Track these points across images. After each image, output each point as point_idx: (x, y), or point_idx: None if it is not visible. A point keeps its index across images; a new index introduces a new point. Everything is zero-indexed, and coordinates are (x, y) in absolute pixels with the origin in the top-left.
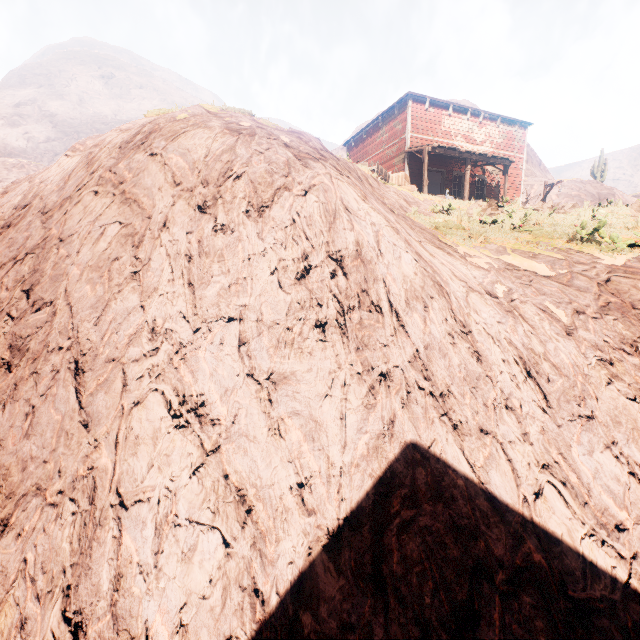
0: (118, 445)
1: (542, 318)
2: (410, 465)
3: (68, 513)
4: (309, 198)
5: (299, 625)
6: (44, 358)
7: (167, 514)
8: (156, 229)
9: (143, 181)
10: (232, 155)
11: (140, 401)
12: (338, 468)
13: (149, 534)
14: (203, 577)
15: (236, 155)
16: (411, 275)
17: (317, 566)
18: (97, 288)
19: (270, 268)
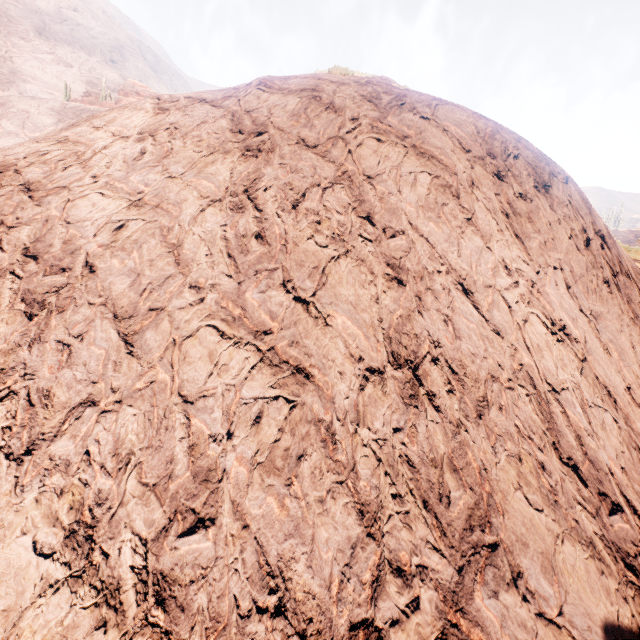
0: (529, 349)
1: None
2: None
3: (523, 395)
4: (571, 186)
5: None
6: (429, 278)
7: (582, 399)
8: (467, 186)
9: (430, 140)
10: (502, 137)
11: (526, 319)
12: None
13: (579, 411)
14: (615, 440)
15: (505, 138)
16: (628, 257)
17: None
18: (441, 226)
19: (567, 234)
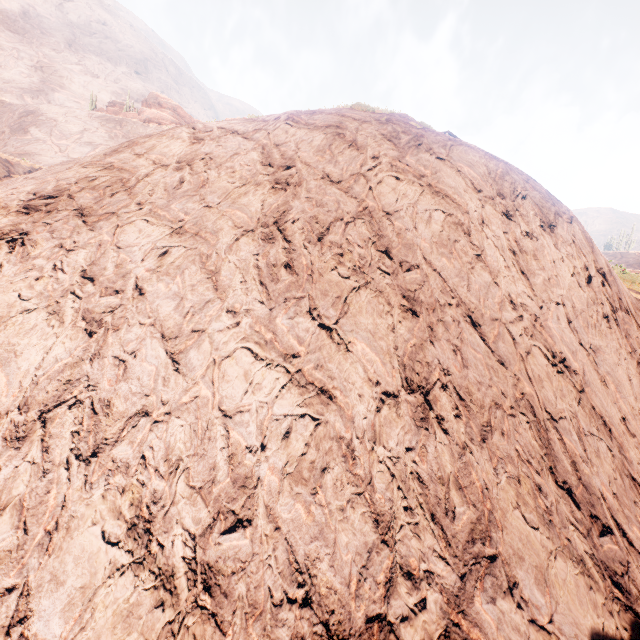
0: (531, 380)
1: None
2: None
3: (524, 422)
4: (575, 226)
5: None
6: (440, 310)
7: (578, 427)
8: (477, 224)
9: (444, 180)
10: (512, 178)
11: (529, 351)
12: (637, 410)
13: (576, 439)
14: (609, 467)
15: (514, 179)
16: (628, 293)
17: None
18: (453, 262)
19: (570, 271)
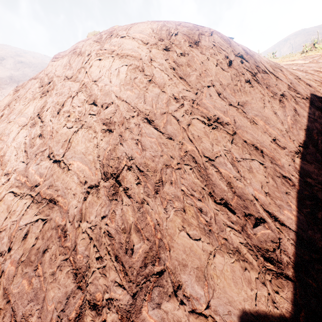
0: (192, 141)
1: (318, 73)
2: (311, 123)
3: (188, 169)
4: (214, 36)
5: (308, 183)
6: (127, 122)
7: (232, 158)
8: (148, 62)
9: (126, 47)
10: (167, 27)
11: (189, 124)
12: (284, 131)
13: (230, 166)
14: (261, 176)
15: (169, 27)
16: (268, 61)
17: (299, 164)
18: (134, 91)
19: (214, 64)
